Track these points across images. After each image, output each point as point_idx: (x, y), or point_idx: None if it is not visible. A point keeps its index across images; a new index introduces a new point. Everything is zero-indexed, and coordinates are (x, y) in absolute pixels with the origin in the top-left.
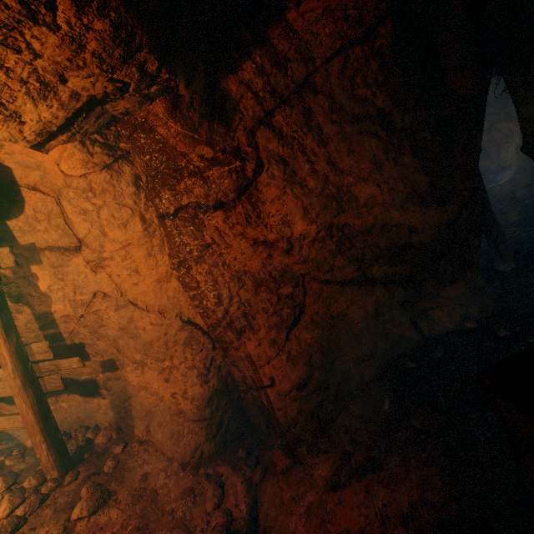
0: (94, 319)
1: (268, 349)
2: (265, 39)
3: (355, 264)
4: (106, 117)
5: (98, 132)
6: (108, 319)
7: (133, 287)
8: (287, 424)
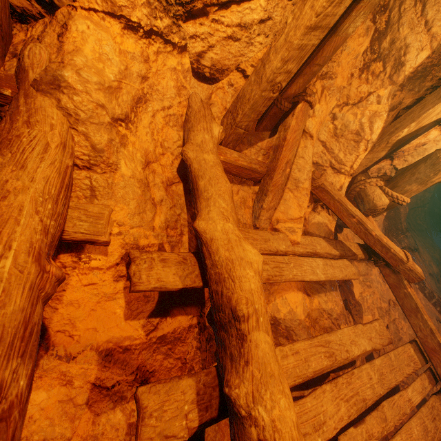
0: (394, 331)
1: None
2: None
3: None
4: None
5: None
6: (402, 330)
7: None
8: None
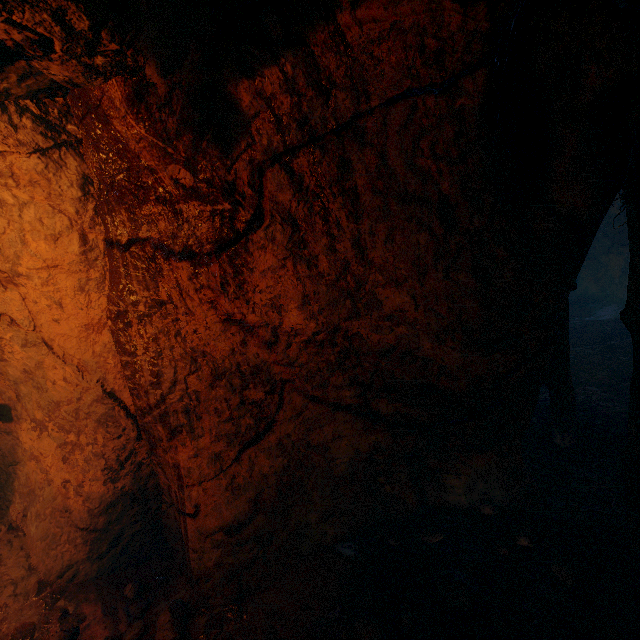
0: None
1: (206, 464)
2: (303, 42)
3: (358, 389)
4: (40, 79)
5: (32, 97)
6: (11, 354)
7: (53, 323)
8: (198, 574)
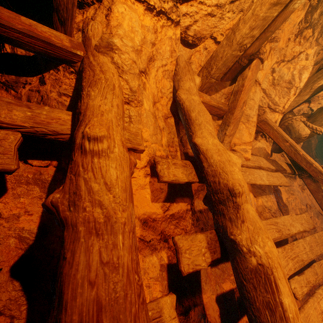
0: None
1: None
2: None
3: None
4: None
5: None
6: (316, 224)
7: (316, 202)
8: None
